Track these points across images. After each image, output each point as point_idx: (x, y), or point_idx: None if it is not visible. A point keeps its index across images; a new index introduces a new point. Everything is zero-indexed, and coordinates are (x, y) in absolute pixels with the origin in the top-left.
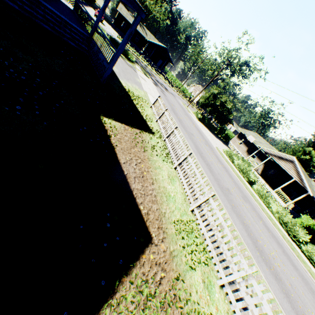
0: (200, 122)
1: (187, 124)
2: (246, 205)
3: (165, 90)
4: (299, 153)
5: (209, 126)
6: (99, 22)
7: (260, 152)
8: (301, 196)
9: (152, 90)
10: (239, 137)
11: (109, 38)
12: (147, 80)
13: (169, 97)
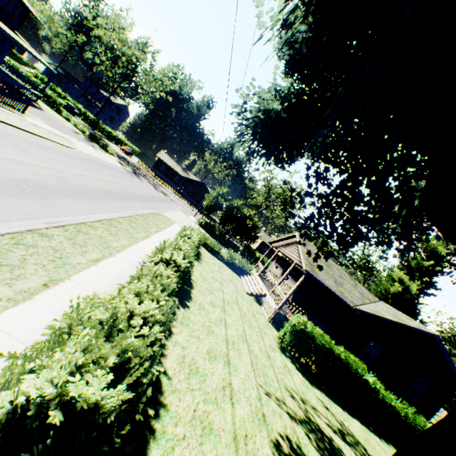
0: (200, 227)
1: (120, 179)
2: (45, 172)
3: (154, 188)
4: (385, 283)
5: (225, 241)
6: (2, 60)
7: (294, 269)
8: (298, 282)
9: (91, 150)
10: (277, 260)
11: (90, 133)
12: (106, 156)
13: (146, 186)
